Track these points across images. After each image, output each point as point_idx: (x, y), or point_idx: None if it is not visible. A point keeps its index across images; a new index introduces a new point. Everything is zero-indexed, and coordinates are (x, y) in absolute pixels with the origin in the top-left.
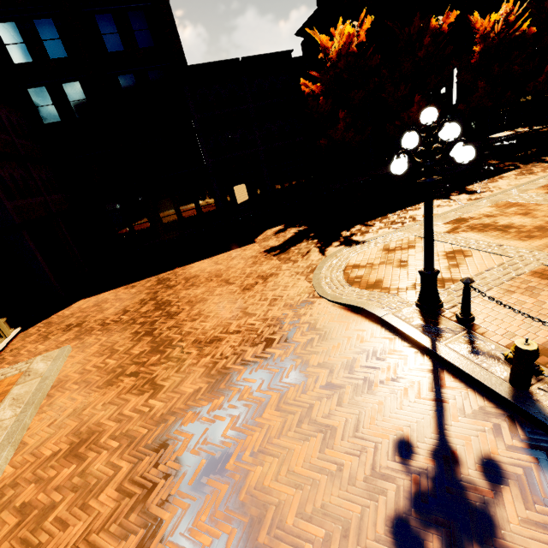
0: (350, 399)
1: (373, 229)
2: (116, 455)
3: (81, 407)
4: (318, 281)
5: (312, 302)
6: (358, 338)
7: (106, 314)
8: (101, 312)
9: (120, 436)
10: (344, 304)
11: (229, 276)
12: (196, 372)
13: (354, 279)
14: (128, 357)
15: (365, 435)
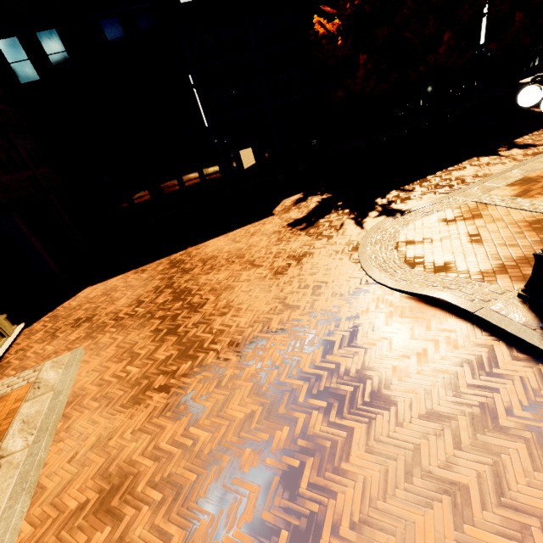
0: (471, 438)
1: (415, 195)
2: (160, 515)
3: (106, 434)
4: (368, 262)
5: (368, 290)
6: (448, 342)
7: (118, 306)
8: (112, 302)
9: (161, 483)
10: (413, 293)
11: (253, 257)
12: (242, 388)
13: (414, 259)
14: (153, 364)
15: (517, 503)
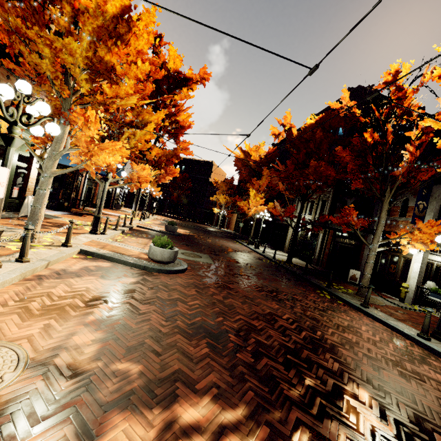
0: None
1: None
2: None
3: None
4: None
5: None
6: None
7: None
8: None
9: None
10: None
11: None
12: None
13: None
14: None
15: None
